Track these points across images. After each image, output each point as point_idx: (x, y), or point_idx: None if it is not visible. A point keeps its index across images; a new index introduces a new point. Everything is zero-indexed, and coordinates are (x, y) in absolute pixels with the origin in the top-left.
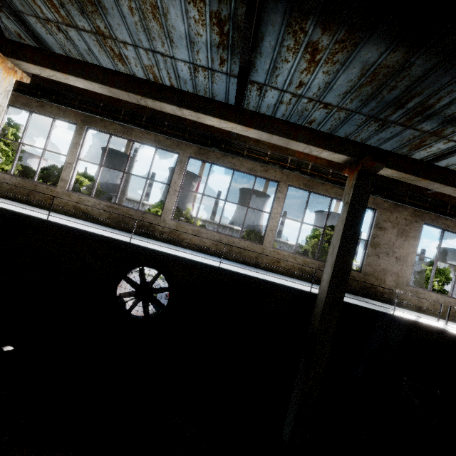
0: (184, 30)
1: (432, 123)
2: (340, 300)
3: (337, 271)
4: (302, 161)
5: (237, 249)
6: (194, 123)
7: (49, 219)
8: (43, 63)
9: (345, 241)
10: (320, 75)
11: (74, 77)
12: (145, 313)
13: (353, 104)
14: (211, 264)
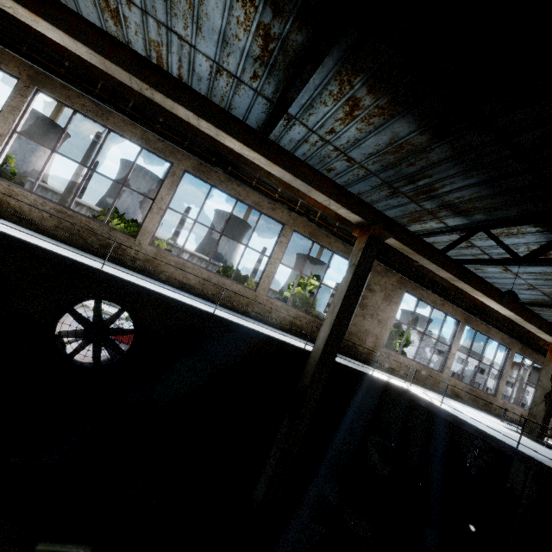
0: (219, 25)
1: (432, 204)
2: (332, 359)
3: (334, 330)
4: (312, 207)
5: (227, 293)
6: (197, 130)
7: None
8: None
9: (346, 302)
10: (353, 130)
11: (50, 24)
12: (95, 360)
13: (374, 166)
14: (204, 309)
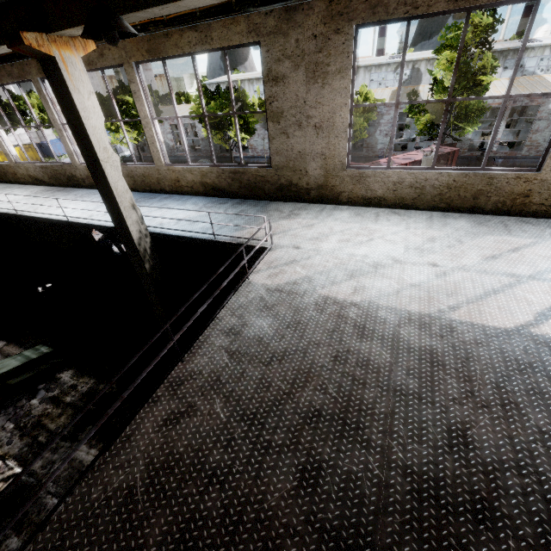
0: None
1: None
2: (131, 240)
3: (111, 211)
4: None
5: (139, 178)
6: None
7: None
8: None
9: (95, 175)
10: None
11: None
12: (121, 251)
13: None
14: (62, 220)
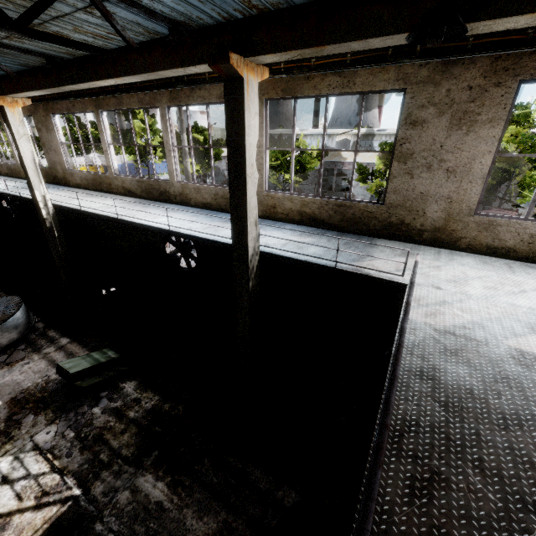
0: None
1: None
2: (245, 255)
3: (235, 224)
4: None
5: None
6: None
7: (85, 208)
8: (12, 91)
9: (233, 188)
10: None
11: (26, 92)
12: (188, 266)
13: None
14: (163, 228)
